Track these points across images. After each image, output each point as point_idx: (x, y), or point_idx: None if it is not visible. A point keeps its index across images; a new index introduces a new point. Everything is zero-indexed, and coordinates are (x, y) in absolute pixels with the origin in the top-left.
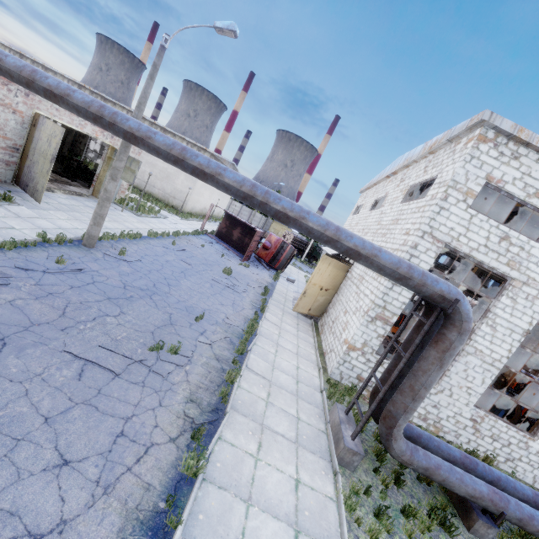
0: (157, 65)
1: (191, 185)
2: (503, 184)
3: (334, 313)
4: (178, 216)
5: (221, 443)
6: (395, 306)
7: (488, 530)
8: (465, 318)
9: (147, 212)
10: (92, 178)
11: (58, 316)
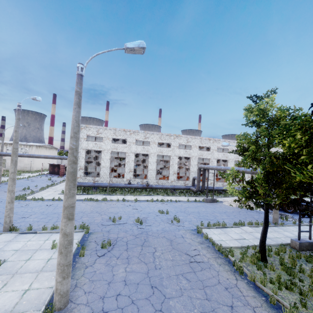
0: (3, 137)
1: (32, 160)
2: (90, 135)
3: None
4: (30, 173)
5: (38, 193)
6: (82, 165)
7: (94, 190)
8: None
9: None
10: None
11: (0, 190)
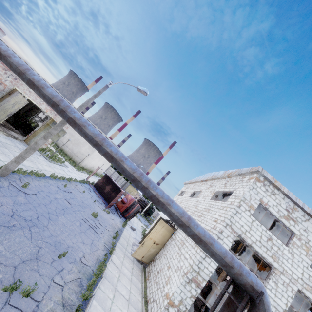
0: (100, 92)
1: (90, 152)
2: (268, 206)
3: (160, 265)
4: (75, 167)
5: None
6: (205, 273)
7: None
8: (267, 309)
9: (56, 160)
10: (30, 131)
11: None
